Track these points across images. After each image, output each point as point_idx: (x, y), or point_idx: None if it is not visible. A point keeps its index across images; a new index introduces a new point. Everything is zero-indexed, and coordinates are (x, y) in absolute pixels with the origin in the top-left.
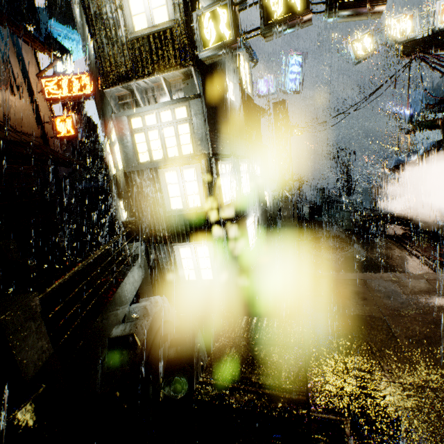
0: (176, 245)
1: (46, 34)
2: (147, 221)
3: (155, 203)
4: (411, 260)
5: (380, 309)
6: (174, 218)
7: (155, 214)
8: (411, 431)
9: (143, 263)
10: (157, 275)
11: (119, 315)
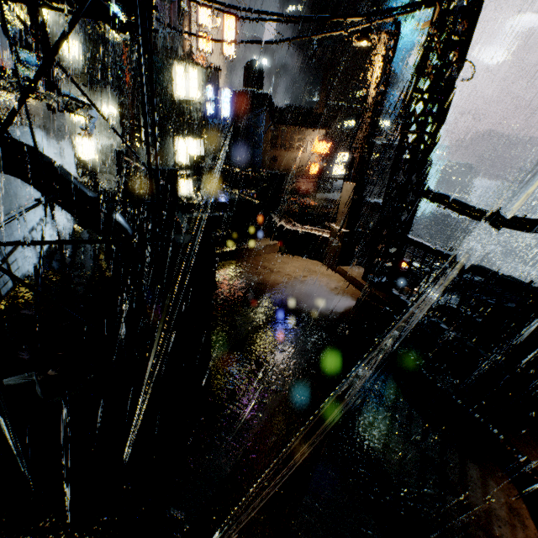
0: None
1: None
2: None
3: None
4: None
5: None
6: None
7: None
8: None
9: None
10: None
11: None
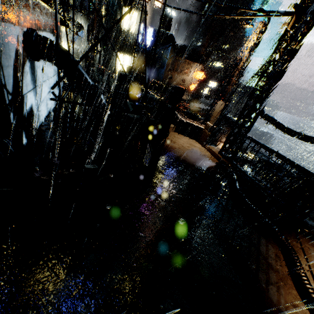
0: None
1: None
2: None
3: None
4: None
5: None
6: None
7: None
8: None
9: None
10: None
11: None
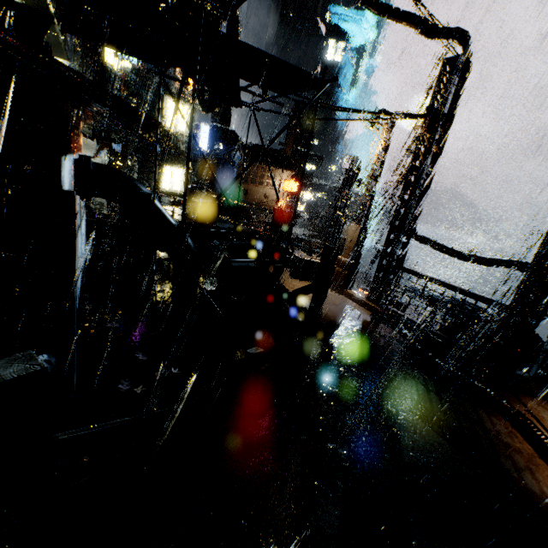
0: None
1: (328, 22)
2: None
3: None
4: None
5: None
6: None
7: None
8: None
9: None
10: None
11: None
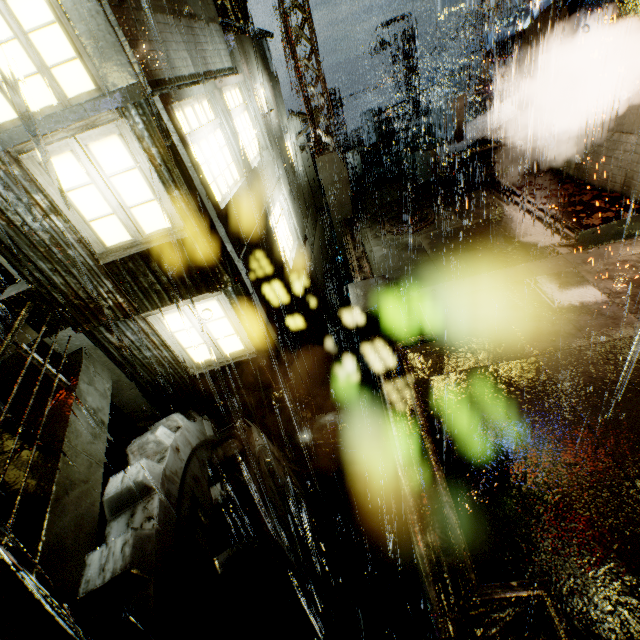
0: (151, 314)
1: None
2: (62, 285)
3: (58, 243)
4: (523, 220)
5: (526, 343)
6: (122, 266)
7: (72, 267)
8: (635, 574)
9: (99, 362)
10: (139, 370)
11: (87, 513)
